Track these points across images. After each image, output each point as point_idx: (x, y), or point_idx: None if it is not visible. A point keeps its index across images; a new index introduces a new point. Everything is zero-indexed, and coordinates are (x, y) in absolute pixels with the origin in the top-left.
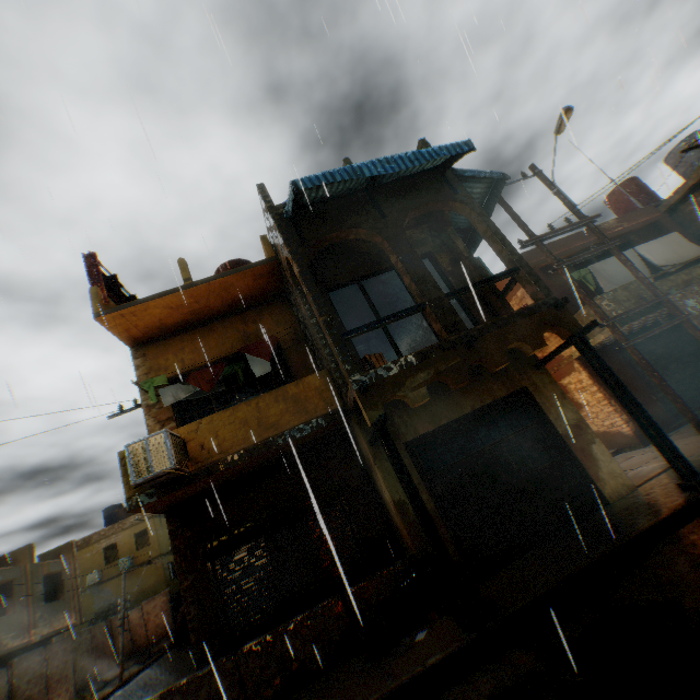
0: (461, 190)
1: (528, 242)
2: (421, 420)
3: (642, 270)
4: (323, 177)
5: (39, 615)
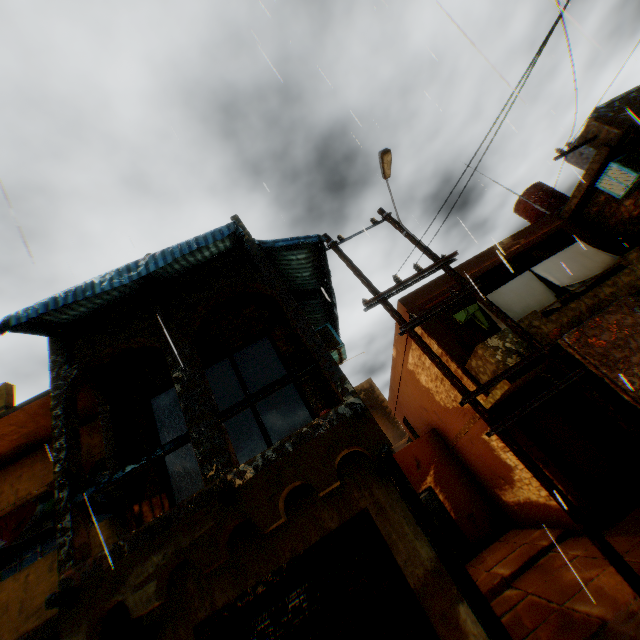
0: (263, 267)
1: (369, 302)
2: (222, 581)
3: (544, 295)
4: (45, 305)
5: None
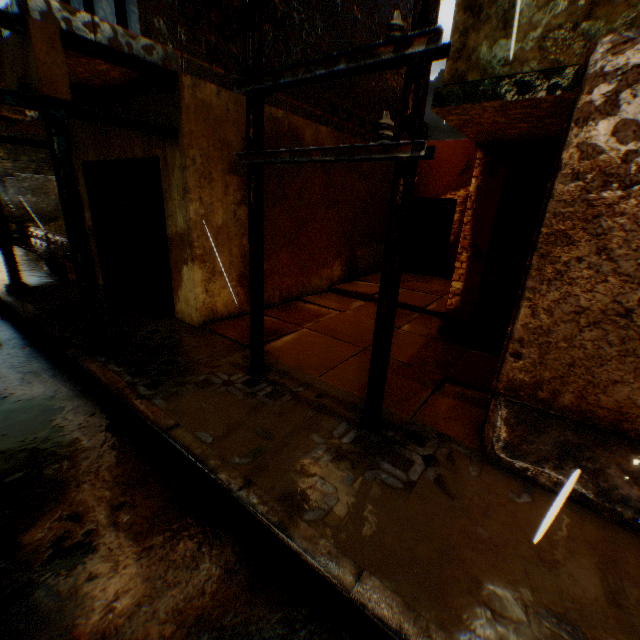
0: None
1: None
2: (91, 146)
3: None
4: None
5: None
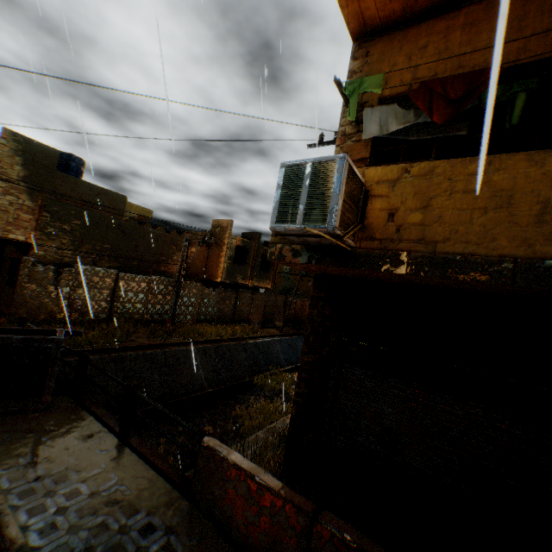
0: None
1: None
2: None
3: None
4: None
5: (254, 274)
